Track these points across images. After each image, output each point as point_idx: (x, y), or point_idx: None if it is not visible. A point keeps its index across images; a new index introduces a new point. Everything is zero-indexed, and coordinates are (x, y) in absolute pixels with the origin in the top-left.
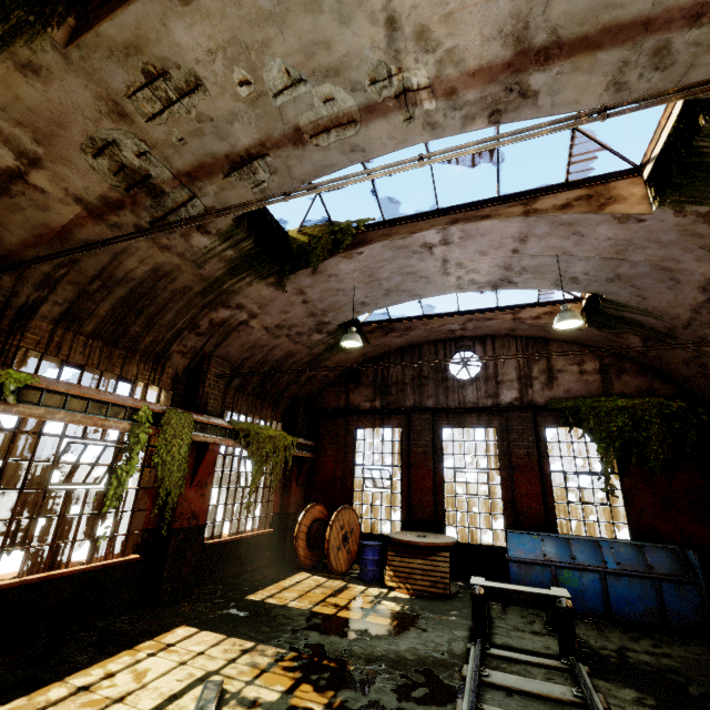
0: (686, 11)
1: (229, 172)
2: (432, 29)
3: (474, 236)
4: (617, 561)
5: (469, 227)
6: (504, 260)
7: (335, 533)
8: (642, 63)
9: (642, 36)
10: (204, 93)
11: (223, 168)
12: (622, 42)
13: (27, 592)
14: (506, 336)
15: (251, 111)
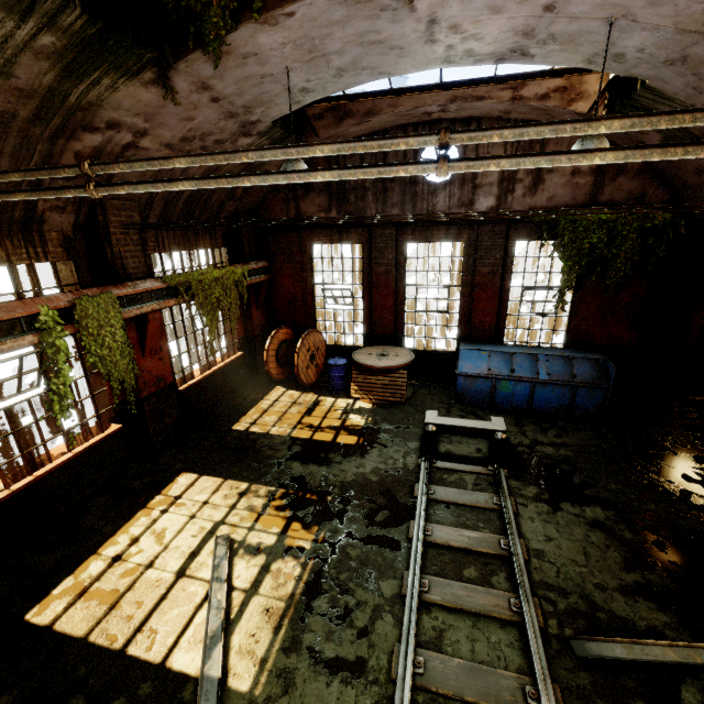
0: None
1: None
2: None
3: None
4: (548, 373)
5: None
6: (526, 21)
7: (302, 357)
8: None
9: None
10: None
11: None
12: None
13: (24, 494)
14: (496, 118)
15: None
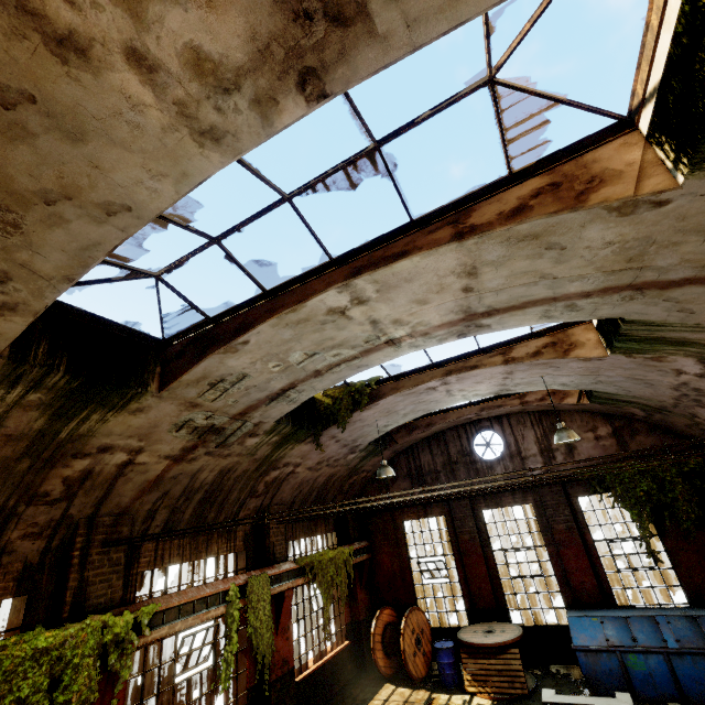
0: (578, 294)
1: (269, 402)
2: (403, 318)
3: (468, 377)
4: (676, 639)
5: (462, 375)
6: (498, 382)
7: (408, 640)
8: (560, 309)
9: (553, 302)
10: (249, 378)
11: (265, 402)
12: (541, 304)
13: None
14: (519, 412)
15: (282, 374)
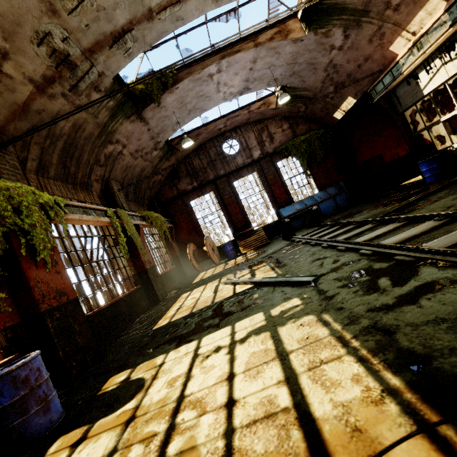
0: None
1: (112, 45)
2: None
3: (232, 64)
4: (320, 198)
5: (231, 59)
6: (245, 76)
7: (209, 248)
8: None
9: None
10: None
11: (109, 42)
12: None
13: (114, 308)
14: (245, 124)
15: (126, 0)
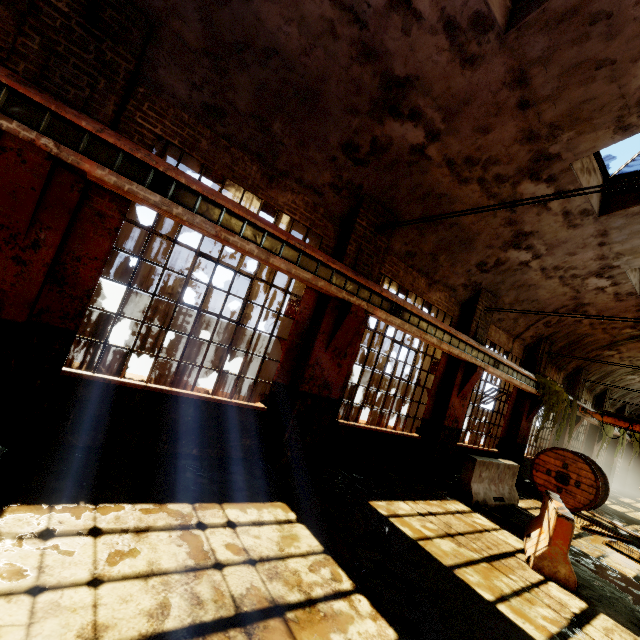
0: None
1: None
2: None
3: None
4: None
5: None
6: None
7: None
8: None
9: None
10: None
11: None
12: None
13: None
14: None
15: None
